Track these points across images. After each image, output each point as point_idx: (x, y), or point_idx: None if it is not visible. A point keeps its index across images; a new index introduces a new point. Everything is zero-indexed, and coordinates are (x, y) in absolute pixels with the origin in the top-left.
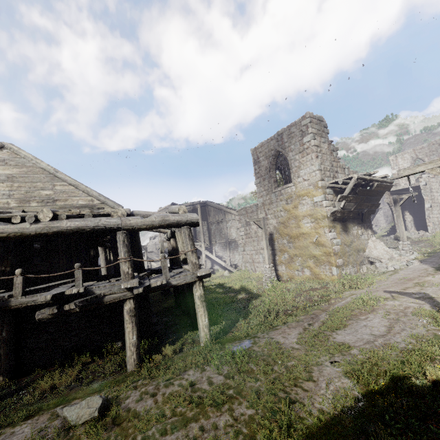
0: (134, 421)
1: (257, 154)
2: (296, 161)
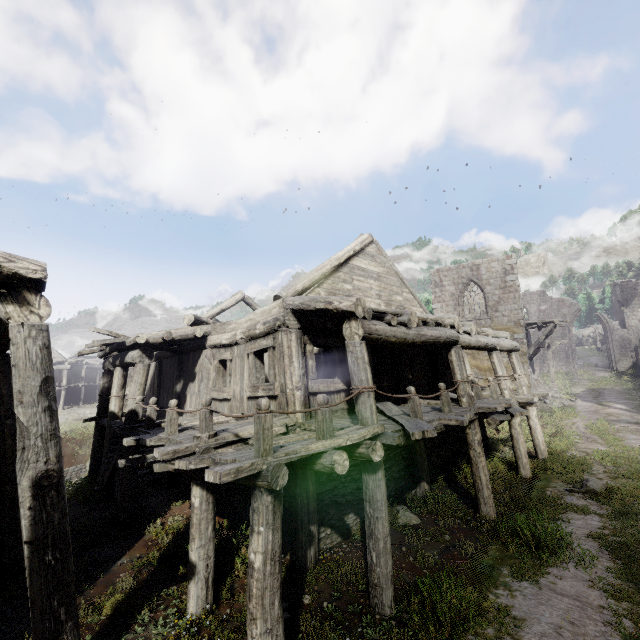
0: (632, 486)
1: (440, 277)
2: (495, 295)
